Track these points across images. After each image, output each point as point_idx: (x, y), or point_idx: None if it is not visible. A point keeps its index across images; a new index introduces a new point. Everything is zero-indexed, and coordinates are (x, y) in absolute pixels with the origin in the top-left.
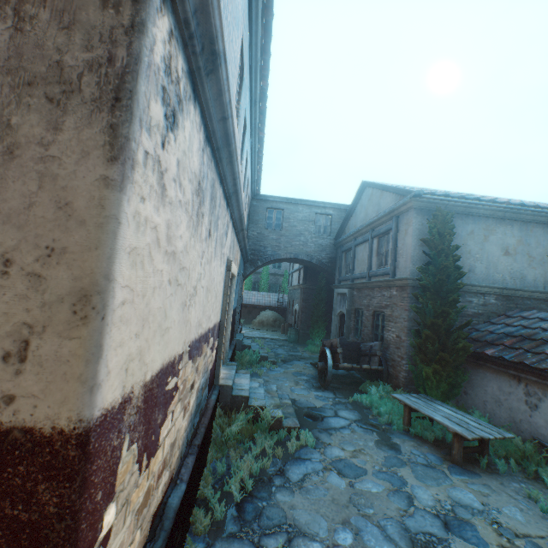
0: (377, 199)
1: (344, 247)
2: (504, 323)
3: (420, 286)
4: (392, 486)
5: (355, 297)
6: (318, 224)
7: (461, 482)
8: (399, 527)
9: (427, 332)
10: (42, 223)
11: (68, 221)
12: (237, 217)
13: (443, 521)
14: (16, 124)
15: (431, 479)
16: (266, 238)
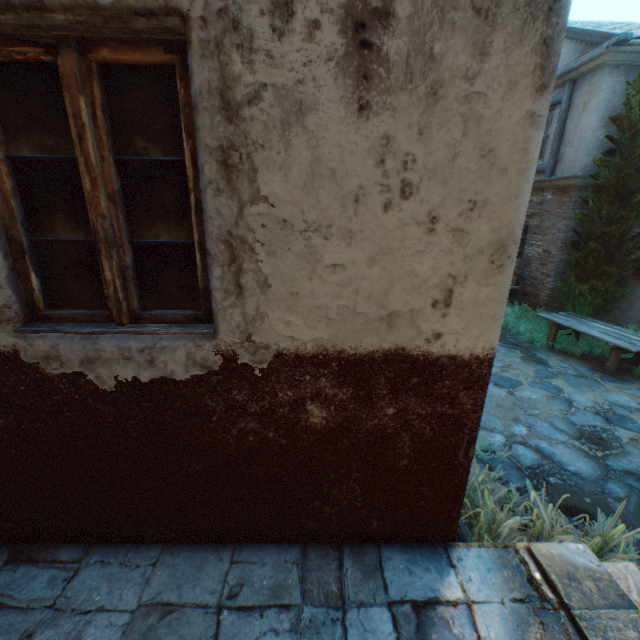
0: None
1: None
2: None
3: (595, 186)
4: (550, 394)
5: None
6: None
7: (614, 388)
8: (565, 422)
9: (594, 245)
10: (464, 175)
11: (490, 171)
12: None
13: (604, 417)
14: (438, 54)
15: (585, 387)
16: None
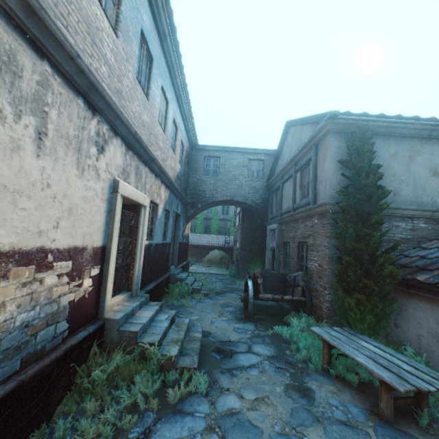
0: (298, 134)
1: (274, 186)
2: (438, 247)
3: (339, 209)
4: None
5: (283, 231)
6: (252, 169)
7: None
8: None
9: (348, 258)
10: None
11: None
12: (130, 136)
13: None
14: None
15: None
16: (205, 183)
